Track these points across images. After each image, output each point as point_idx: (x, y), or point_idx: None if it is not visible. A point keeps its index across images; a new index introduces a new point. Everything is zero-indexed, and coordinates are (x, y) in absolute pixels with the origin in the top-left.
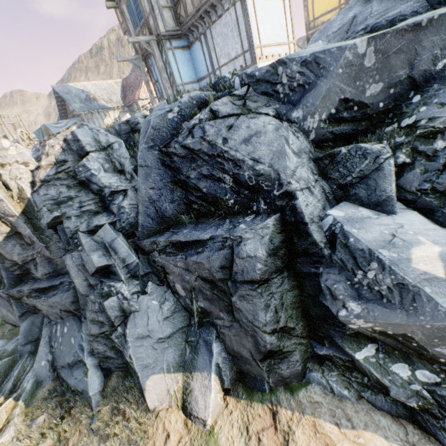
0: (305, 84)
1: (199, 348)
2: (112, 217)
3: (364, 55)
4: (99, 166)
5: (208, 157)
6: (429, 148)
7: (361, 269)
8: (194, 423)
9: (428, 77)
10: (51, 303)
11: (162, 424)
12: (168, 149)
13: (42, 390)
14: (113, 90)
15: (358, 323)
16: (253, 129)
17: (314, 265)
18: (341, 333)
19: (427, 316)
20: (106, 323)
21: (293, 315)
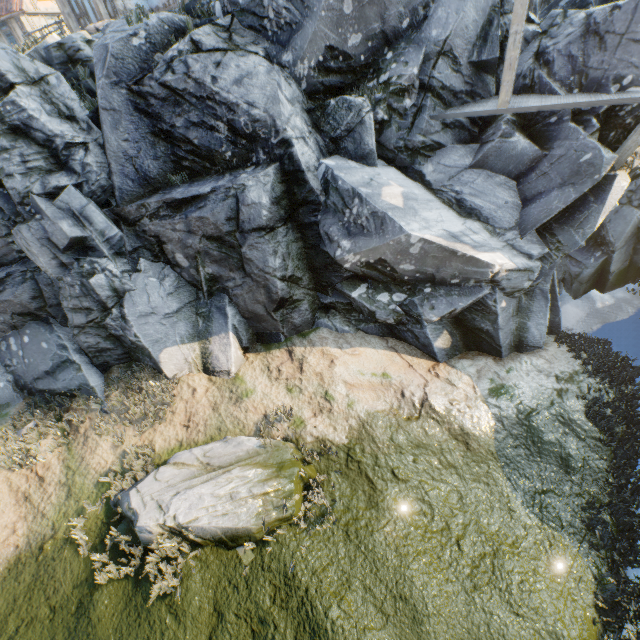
0: (293, 24)
1: (213, 316)
2: (76, 178)
3: (343, 0)
4: (37, 106)
5: (197, 100)
6: (401, 107)
7: (348, 208)
8: (218, 377)
9: (397, 34)
10: None
11: (186, 384)
12: (141, 88)
13: (14, 408)
14: None
15: (350, 259)
16: (244, 69)
17: (314, 214)
18: (340, 277)
19: (390, 234)
20: (95, 308)
21: (299, 266)
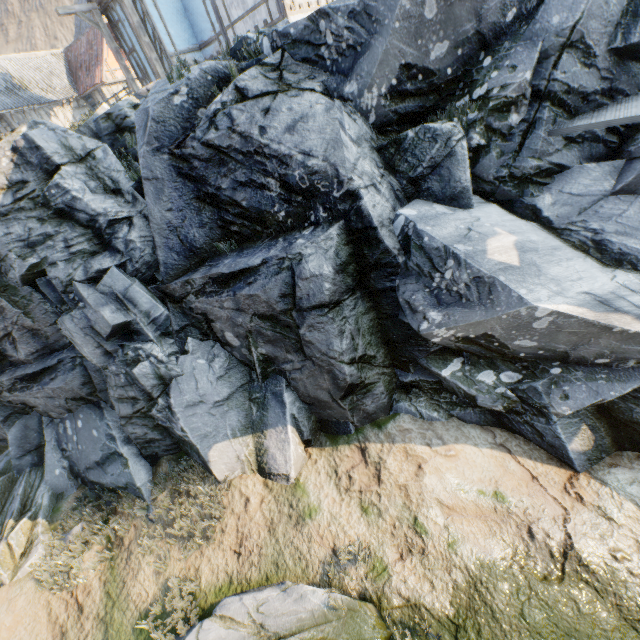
0: (357, 45)
1: (268, 403)
2: (119, 257)
3: (423, 2)
4: (81, 185)
5: (243, 157)
6: (504, 125)
7: (438, 271)
8: (275, 482)
9: (498, 32)
10: (51, 392)
11: (238, 491)
12: (183, 150)
13: (66, 502)
14: (53, 69)
15: (441, 334)
16: (297, 112)
17: (389, 278)
18: (425, 352)
19: (503, 305)
20: (141, 397)
21: (372, 342)
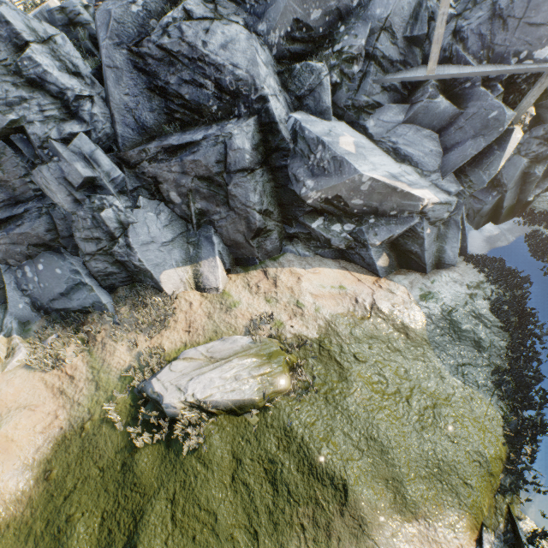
0: None
1: (202, 244)
2: (85, 126)
3: None
4: (50, 62)
5: (189, 61)
6: (350, 72)
7: (313, 153)
8: (208, 293)
9: (348, 11)
10: (15, 238)
11: (183, 299)
12: (140, 49)
13: (35, 325)
14: None
15: (313, 196)
16: (228, 36)
17: (284, 159)
18: (303, 212)
19: (346, 174)
20: (104, 238)
21: (271, 202)
